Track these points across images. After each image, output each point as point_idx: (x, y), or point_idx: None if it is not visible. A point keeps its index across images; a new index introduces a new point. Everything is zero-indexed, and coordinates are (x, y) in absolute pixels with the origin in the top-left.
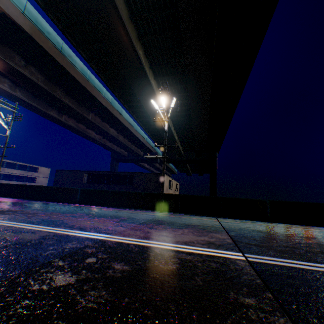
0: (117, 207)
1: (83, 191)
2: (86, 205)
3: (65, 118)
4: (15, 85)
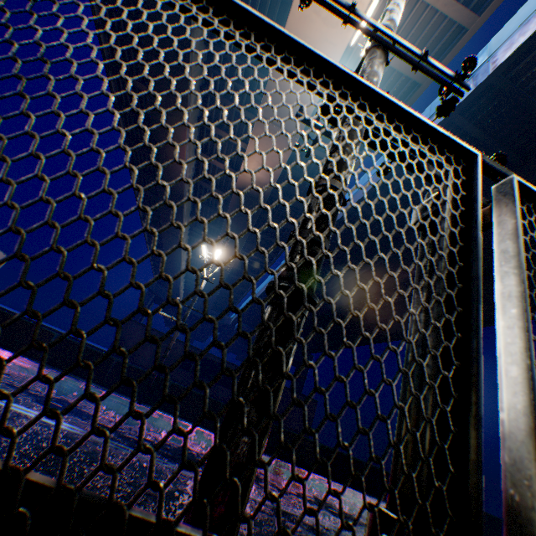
0: (375, 496)
1: (325, 450)
2: (336, 482)
3: (186, 234)
4: (192, 178)
